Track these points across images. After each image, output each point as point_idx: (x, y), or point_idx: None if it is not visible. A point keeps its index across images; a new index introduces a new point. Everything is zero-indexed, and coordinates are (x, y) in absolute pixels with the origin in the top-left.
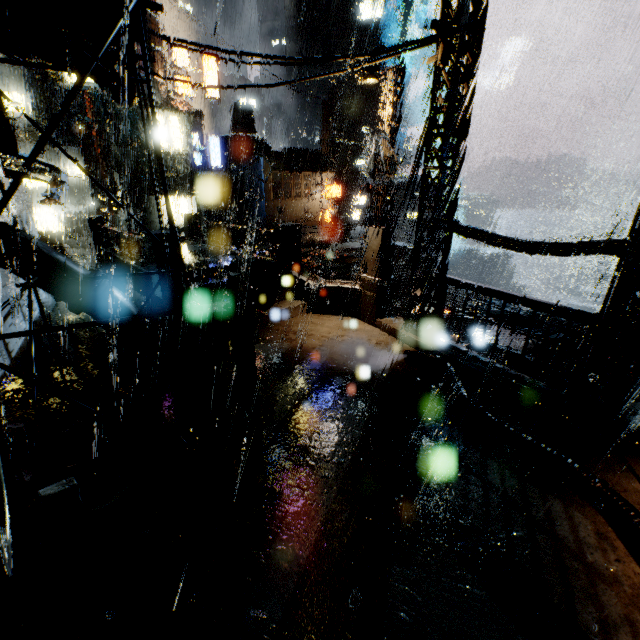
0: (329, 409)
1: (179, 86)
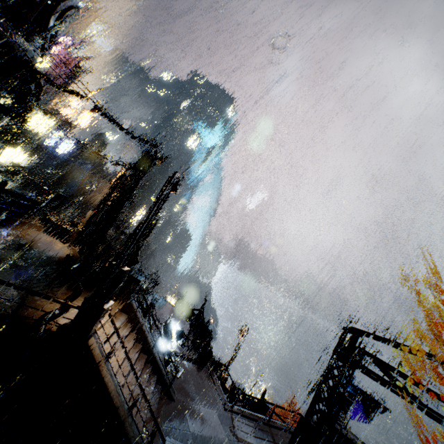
0: (12, 249)
1: (62, 112)
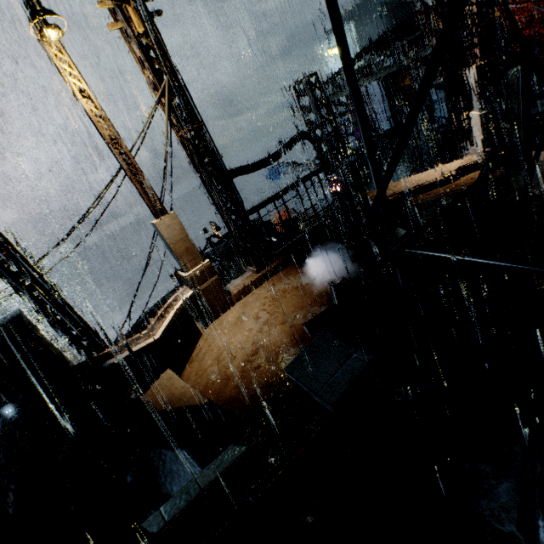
0: None
1: None
